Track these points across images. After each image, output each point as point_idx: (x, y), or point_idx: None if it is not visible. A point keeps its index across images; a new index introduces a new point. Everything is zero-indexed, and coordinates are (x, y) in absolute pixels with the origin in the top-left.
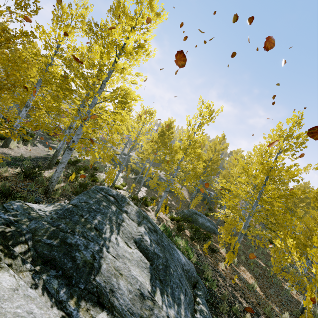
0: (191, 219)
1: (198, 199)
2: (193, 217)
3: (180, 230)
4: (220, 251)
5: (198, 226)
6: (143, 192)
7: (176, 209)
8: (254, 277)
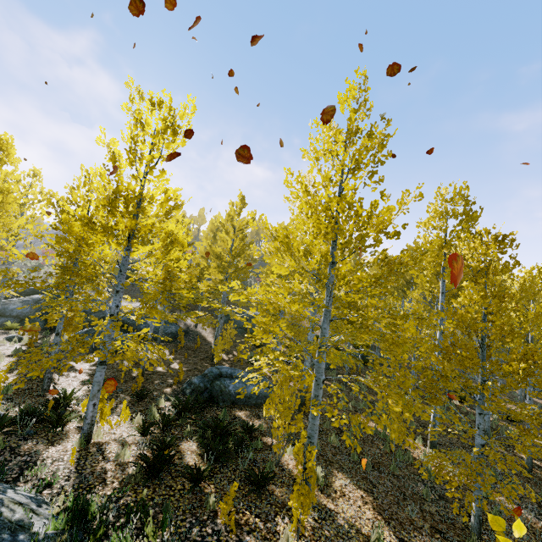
0: (211, 394)
1: (229, 337)
2: (215, 389)
3: (152, 472)
4: (282, 459)
5: (231, 403)
6: (83, 371)
7: (174, 384)
8: (368, 489)
